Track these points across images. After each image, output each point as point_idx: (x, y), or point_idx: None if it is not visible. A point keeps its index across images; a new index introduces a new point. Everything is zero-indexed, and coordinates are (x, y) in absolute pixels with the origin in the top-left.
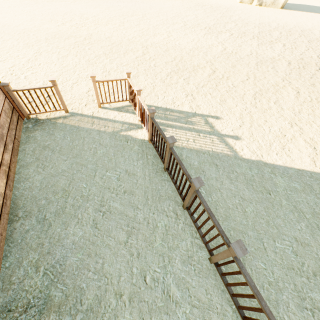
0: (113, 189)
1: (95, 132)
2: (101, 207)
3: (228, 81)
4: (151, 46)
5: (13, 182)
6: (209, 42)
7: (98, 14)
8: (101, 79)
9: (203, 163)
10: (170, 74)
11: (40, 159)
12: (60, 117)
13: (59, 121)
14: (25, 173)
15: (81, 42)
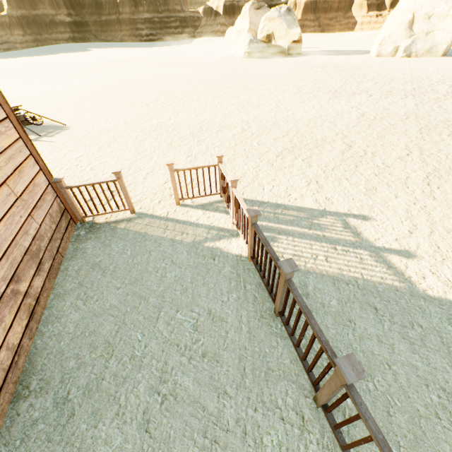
0: (185, 348)
1: (167, 242)
2: (161, 384)
3: (374, 158)
4: (254, 120)
5: (38, 323)
6: (337, 108)
7: (189, 90)
8: (184, 165)
9: (347, 302)
10: (281, 153)
11: (83, 285)
12: (123, 220)
13: (120, 226)
14: (59, 307)
15: (164, 122)
